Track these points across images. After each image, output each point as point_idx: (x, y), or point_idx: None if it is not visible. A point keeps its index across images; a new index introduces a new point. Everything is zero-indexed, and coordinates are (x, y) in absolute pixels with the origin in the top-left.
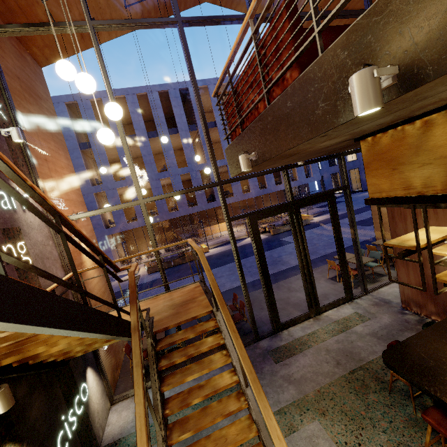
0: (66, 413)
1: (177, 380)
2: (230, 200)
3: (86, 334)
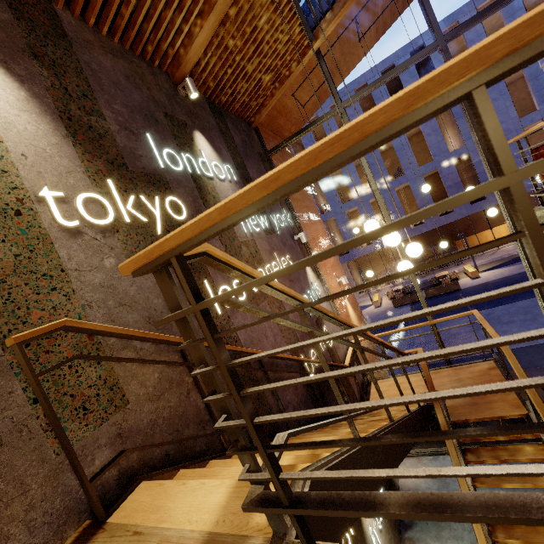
0: None
1: (492, 482)
2: None
3: None
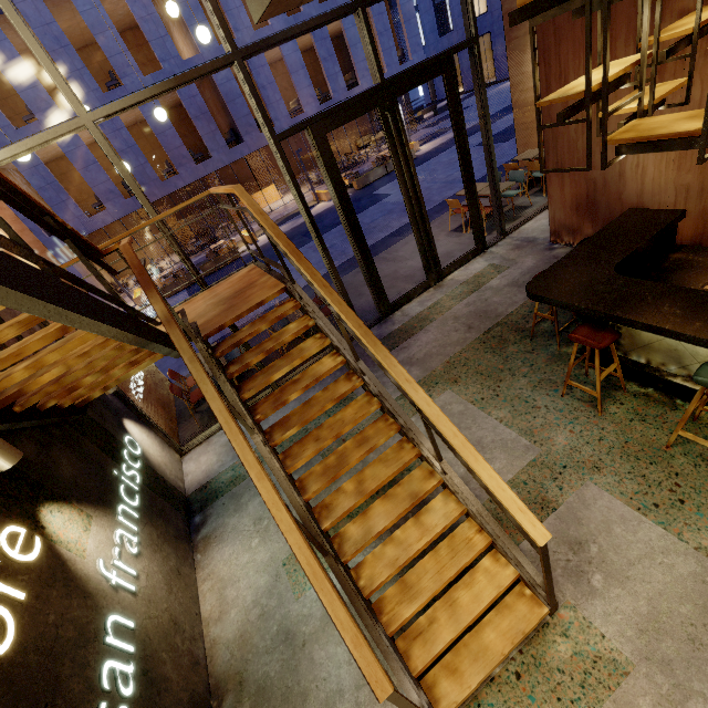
0: (118, 468)
1: (261, 382)
2: None
3: (84, 323)
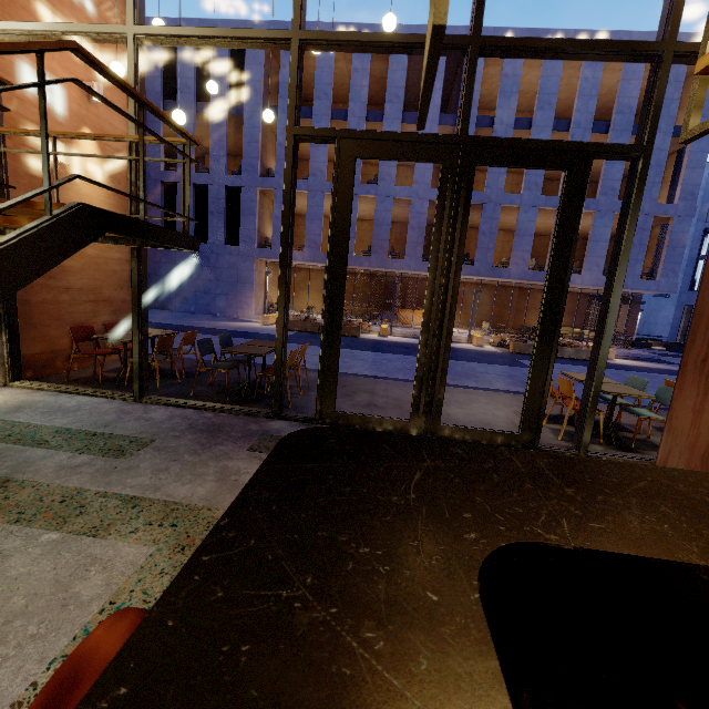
0: None
1: None
2: (463, 269)
3: None
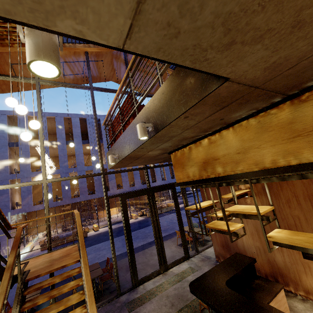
0: None
1: None
2: (120, 190)
3: None
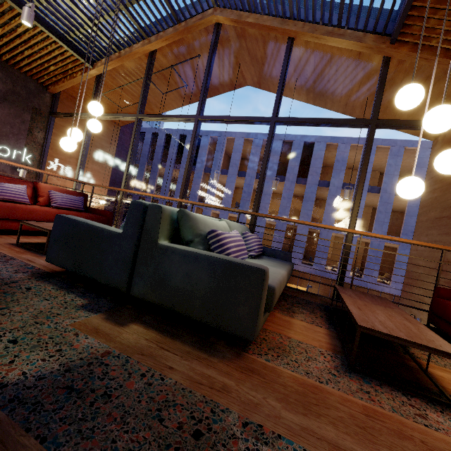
0: None
1: None
2: (305, 267)
3: None
